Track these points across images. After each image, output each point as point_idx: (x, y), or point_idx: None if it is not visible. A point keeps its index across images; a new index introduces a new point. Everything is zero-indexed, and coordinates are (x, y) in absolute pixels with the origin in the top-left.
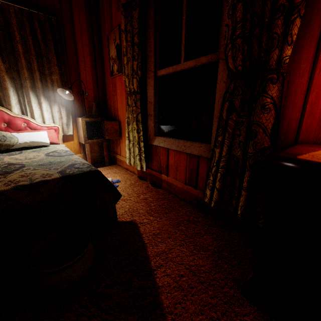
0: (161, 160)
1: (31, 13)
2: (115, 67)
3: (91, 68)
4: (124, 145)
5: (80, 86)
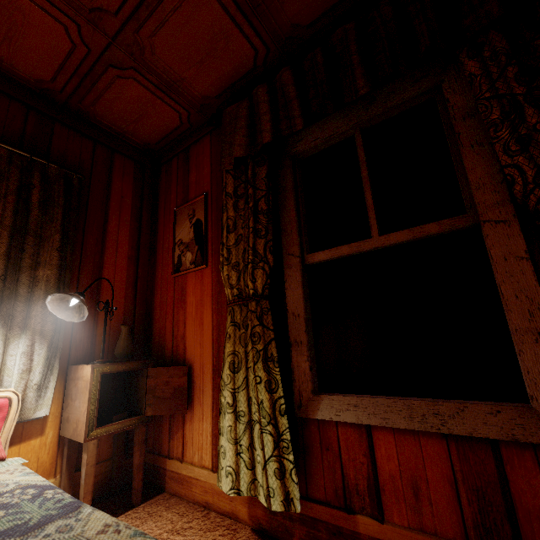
0: (345, 465)
1: (32, 161)
2: (187, 257)
3: (128, 260)
4: (200, 427)
5: (97, 292)
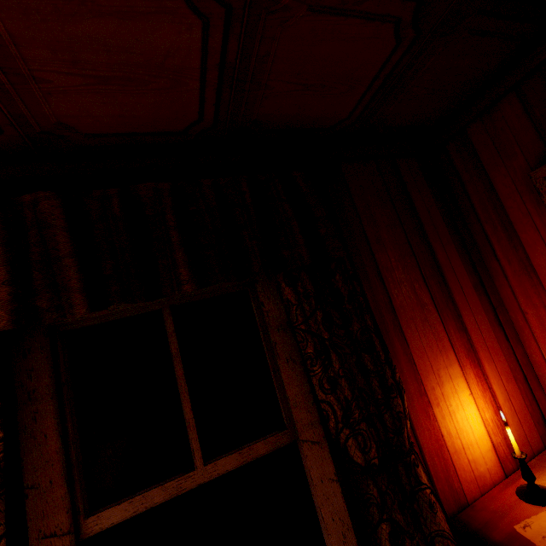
0: None
1: None
2: None
3: None
4: None
5: None
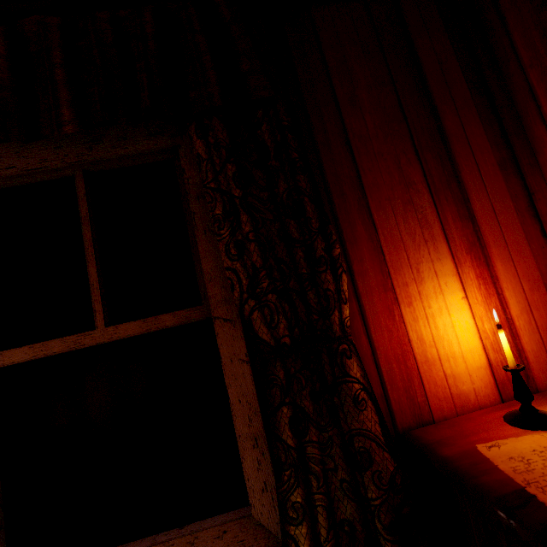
0: None
1: None
2: None
3: None
4: None
5: None
